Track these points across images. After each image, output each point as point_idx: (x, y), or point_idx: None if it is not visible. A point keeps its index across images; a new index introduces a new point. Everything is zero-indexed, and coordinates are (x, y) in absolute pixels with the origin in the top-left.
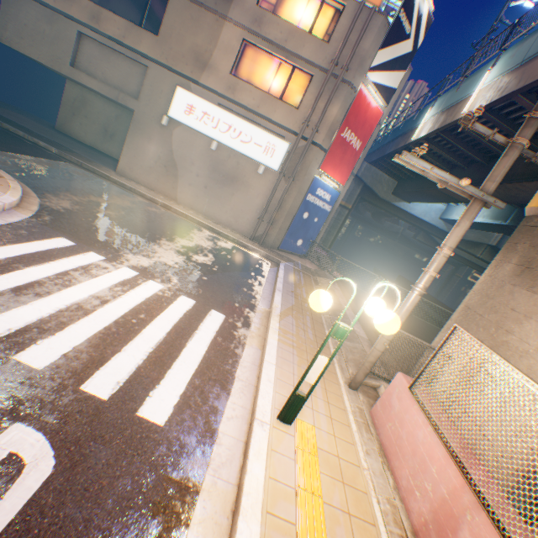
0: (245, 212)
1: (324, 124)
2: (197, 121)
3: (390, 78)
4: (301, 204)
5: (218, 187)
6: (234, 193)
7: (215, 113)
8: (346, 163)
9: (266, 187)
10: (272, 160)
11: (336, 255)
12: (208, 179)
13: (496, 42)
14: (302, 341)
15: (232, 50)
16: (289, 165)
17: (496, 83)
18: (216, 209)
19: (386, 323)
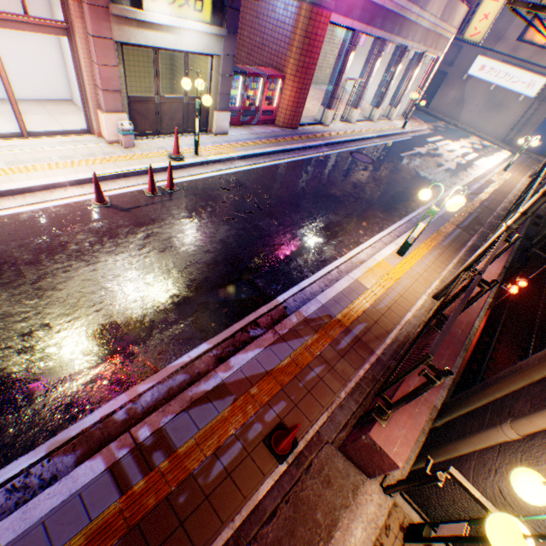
0: (501, 126)
1: None
2: (484, 74)
3: None
4: (545, 118)
5: (487, 112)
6: (496, 115)
7: (497, 68)
8: None
9: (521, 109)
10: (530, 91)
11: None
12: (481, 108)
13: None
14: (514, 169)
15: (520, 26)
16: (543, 93)
17: None
18: (481, 126)
19: (532, 144)
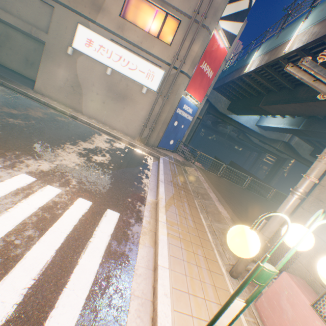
0: (134, 121)
1: (189, 58)
2: (95, 52)
3: (233, 27)
4: (173, 115)
5: (113, 103)
6: (125, 107)
7: (109, 46)
8: (203, 87)
9: (148, 103)
10: (152, 83)
11: (197, 150)
12: (105, 97)
13: (301, 5)
14: (186, 231)
15: None
16: (164, 87)
17: (310, 30)
18: (112, 119)
19: None
